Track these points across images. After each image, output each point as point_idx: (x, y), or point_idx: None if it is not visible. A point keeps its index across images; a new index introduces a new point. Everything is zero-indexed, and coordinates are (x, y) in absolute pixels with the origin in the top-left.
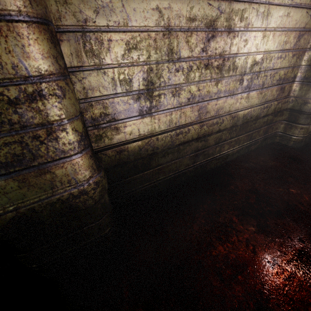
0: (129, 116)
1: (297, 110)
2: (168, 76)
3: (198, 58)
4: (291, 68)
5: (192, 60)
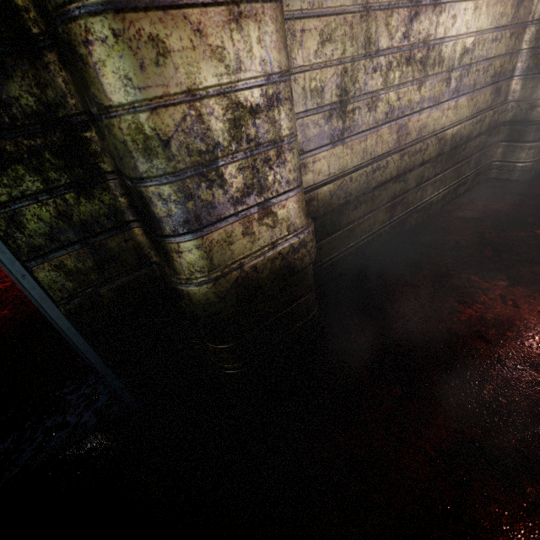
0: (318, 146)
1: (521, 121)
2: (364, 79)
3: (399, 48)
4: (509, 56)
5: (392, 52)
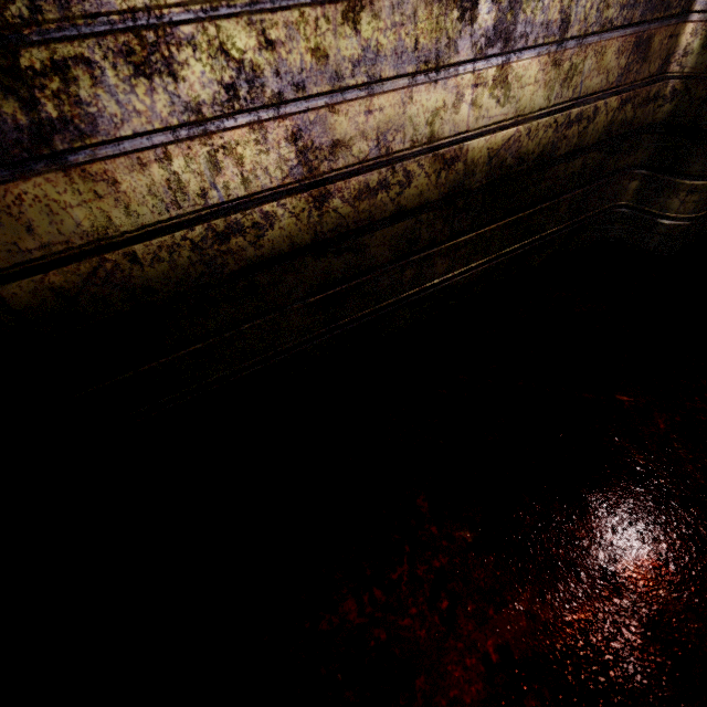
0: None
1: (684, 127)
2: None
3: None
4: None
5: None
